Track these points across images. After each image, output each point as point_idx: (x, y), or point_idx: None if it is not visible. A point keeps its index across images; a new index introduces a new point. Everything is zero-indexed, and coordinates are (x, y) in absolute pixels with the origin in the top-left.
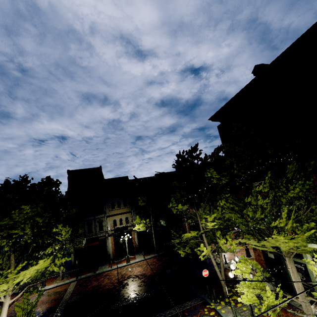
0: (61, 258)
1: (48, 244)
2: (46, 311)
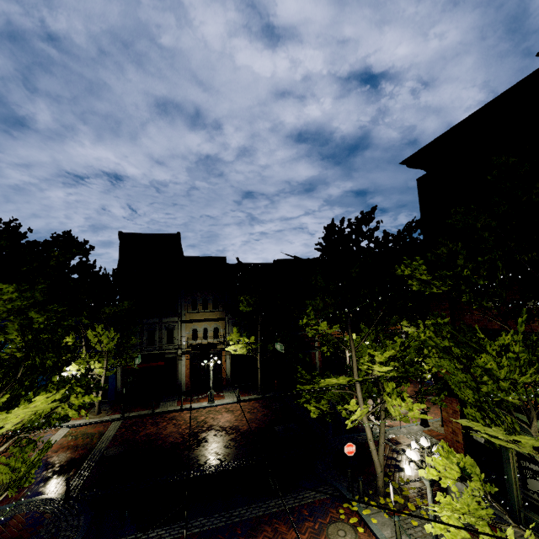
0: (82, 395)
1: (63, 364)
2: (65, 465)
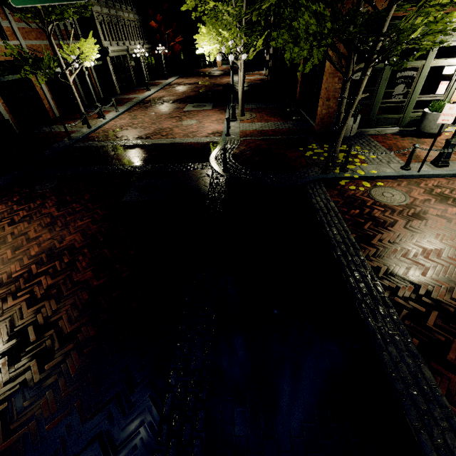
0: None
1: None
2: None
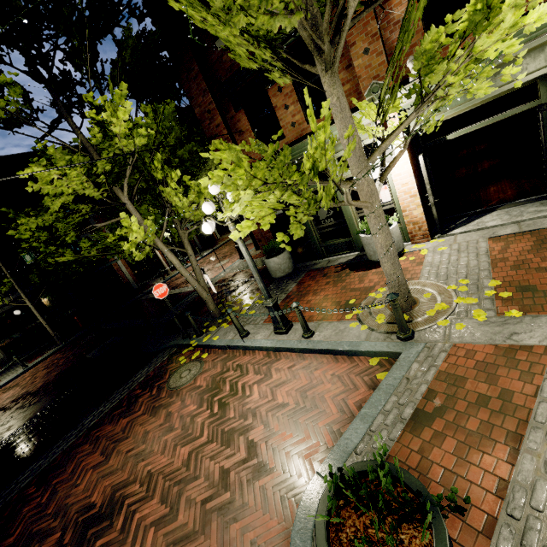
0: None
1: None
2: None
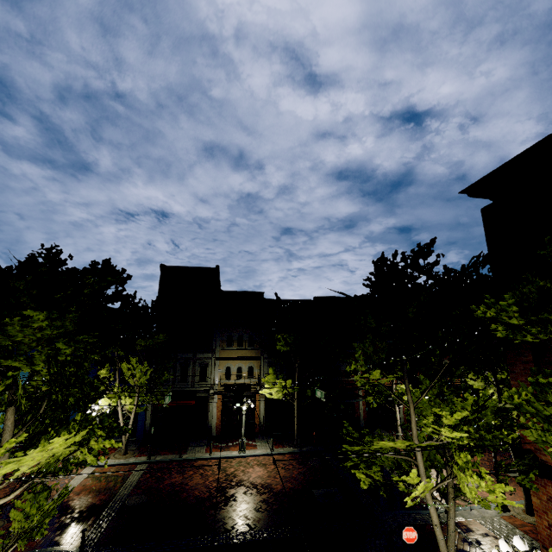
0: (103, 439)
1: (88, 400)
2: (85, 511)
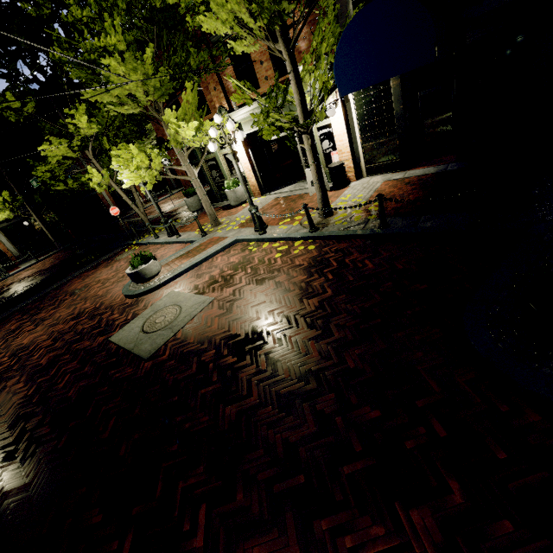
0: None
1: None
2: None
